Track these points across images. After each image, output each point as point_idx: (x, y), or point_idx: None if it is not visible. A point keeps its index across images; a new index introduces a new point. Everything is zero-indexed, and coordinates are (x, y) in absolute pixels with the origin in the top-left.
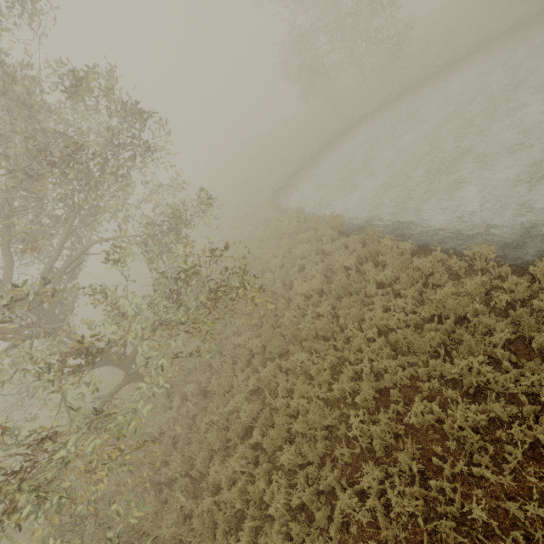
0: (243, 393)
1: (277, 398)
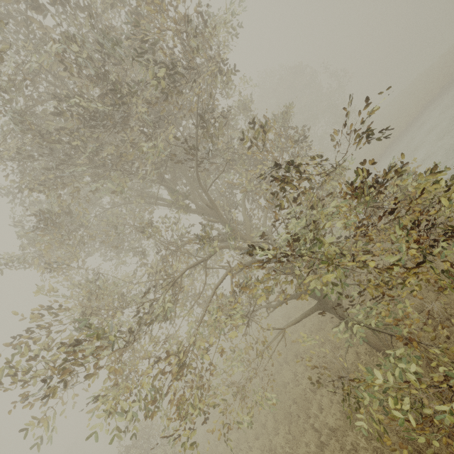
0: None
1: None
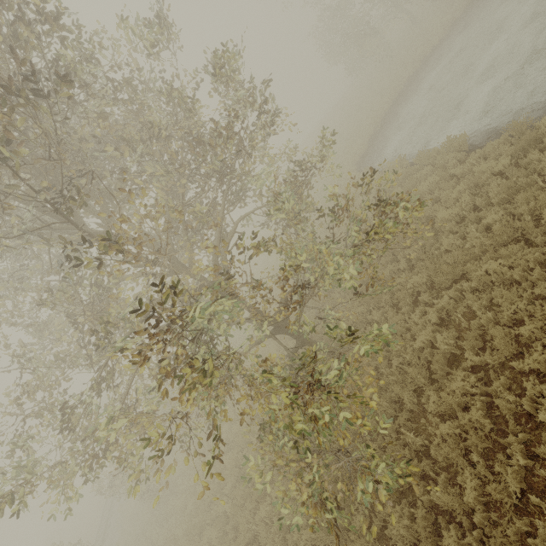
0: (428, 328)
1: (476, 318)
